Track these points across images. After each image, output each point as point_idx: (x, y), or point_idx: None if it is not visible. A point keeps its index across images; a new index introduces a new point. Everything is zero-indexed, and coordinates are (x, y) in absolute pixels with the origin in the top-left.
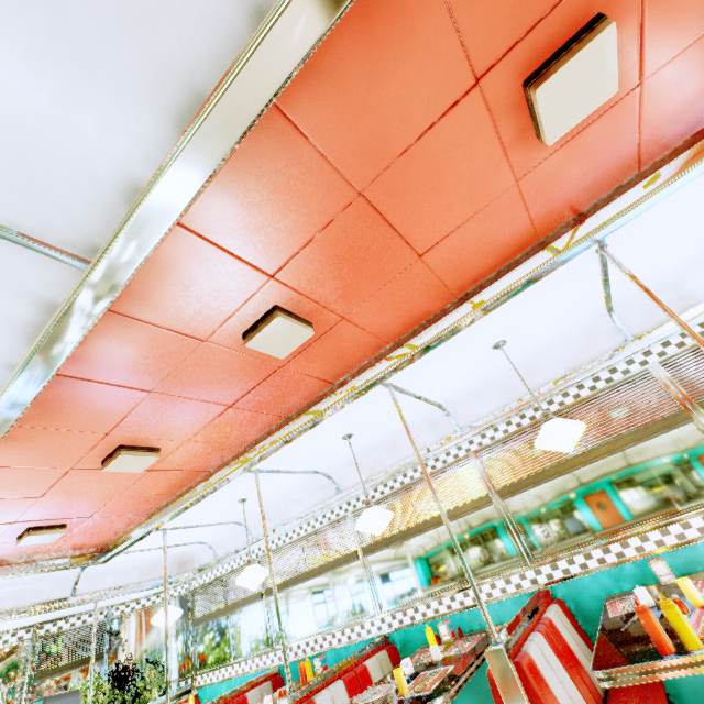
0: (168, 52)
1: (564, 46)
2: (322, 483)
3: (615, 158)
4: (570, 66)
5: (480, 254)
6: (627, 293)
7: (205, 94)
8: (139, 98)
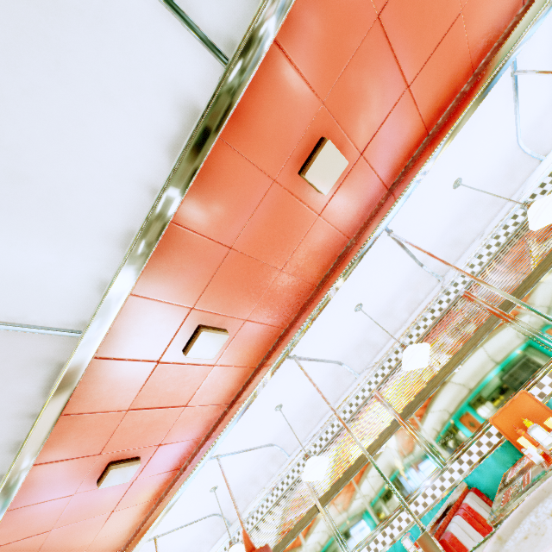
0: None
1: (191, 338)
2: (217, 521)
3: (264, 333)
4: (195, 346)
5: (223, 388)
6: (342, 353)
7: (21, 440)
8: None
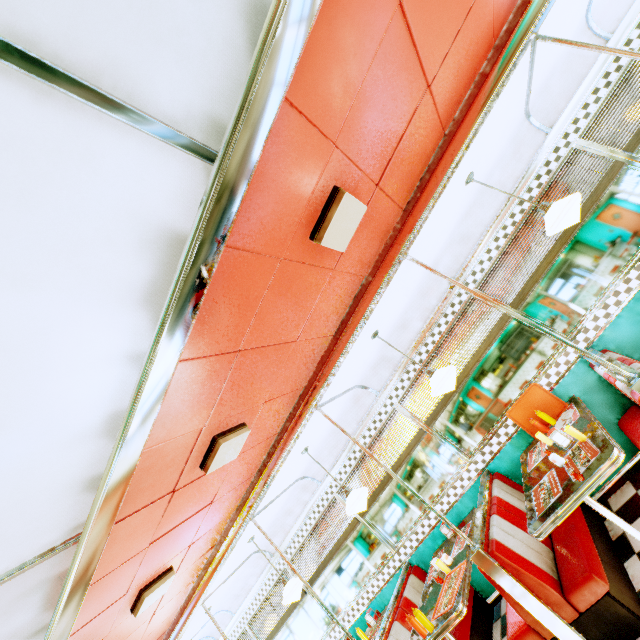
0: None
1: (207, 452)
2: (258, 556)
3: (284, 402)
4: (215, 460)
5: (248, 466)
6: (359, 377)
7: None
8: None
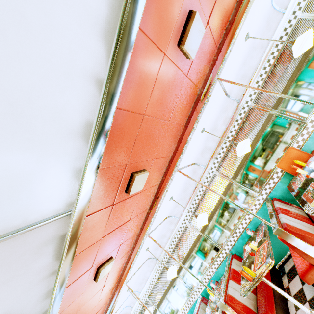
0: (36, 298)
1: (128, 182)
2: (150, 261)
3: (162, 163)
4: (133, 186)
5: (146, 201)
6: (195, 158)
7: (49, 289)
8: (33, 308)
